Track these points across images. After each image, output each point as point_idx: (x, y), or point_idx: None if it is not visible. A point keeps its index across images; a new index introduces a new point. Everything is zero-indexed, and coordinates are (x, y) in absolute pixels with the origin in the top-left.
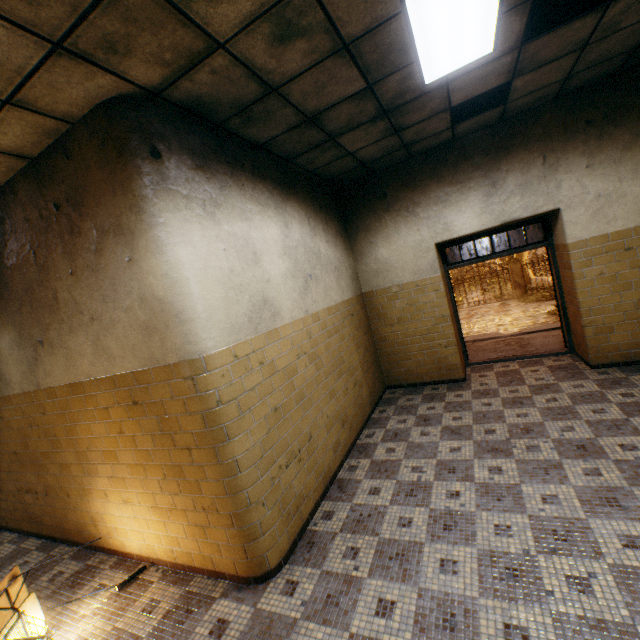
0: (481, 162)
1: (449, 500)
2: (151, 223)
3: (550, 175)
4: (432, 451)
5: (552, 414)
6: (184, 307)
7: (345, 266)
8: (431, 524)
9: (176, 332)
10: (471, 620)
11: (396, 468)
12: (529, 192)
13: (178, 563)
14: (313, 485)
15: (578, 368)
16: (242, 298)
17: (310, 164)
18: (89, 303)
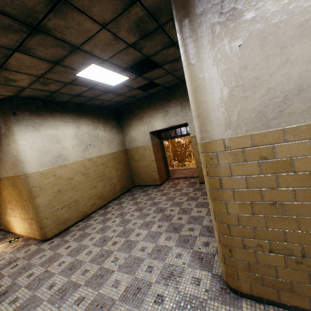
0: (162, 103)
1: (111, 223)
2: (12, 134)
3: (184, 110)
4: (123, 209)
5: (168, 199)
6: (22, 158)
7: (116, 139)
8: (100, 229)
9: (20, 165)
10: (84, 250)
11: (108, 213)
12: (178, 115)
13: (28, 236)
14: (75, 216)
15: (197, 183)
16: (48, 155)
17: (93, 104)
18: (1, 154)
